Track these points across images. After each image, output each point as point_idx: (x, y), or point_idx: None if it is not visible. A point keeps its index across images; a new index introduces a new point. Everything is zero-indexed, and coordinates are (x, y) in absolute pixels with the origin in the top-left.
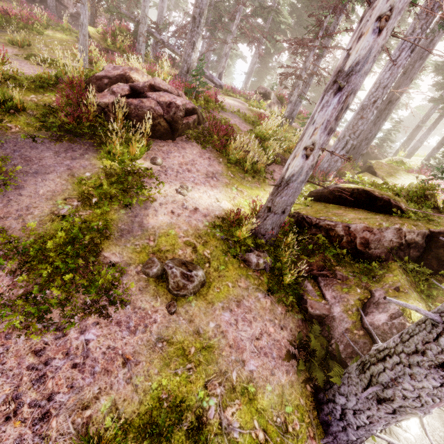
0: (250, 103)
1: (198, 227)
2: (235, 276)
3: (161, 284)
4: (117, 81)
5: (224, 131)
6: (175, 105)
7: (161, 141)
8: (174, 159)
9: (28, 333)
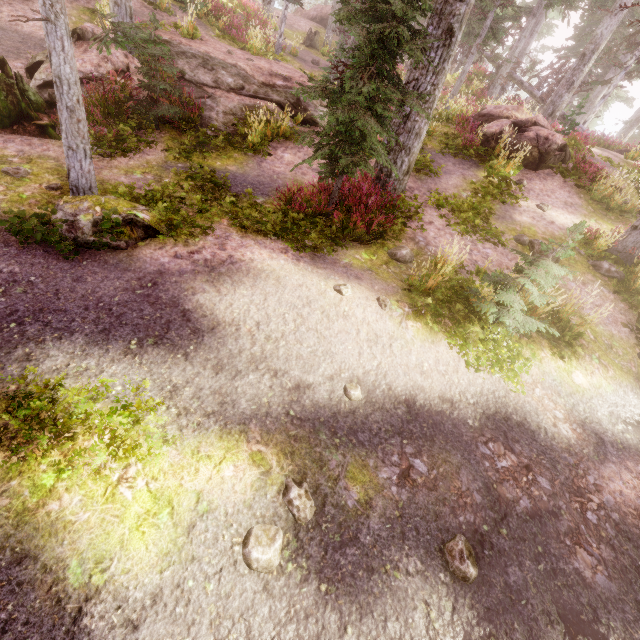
0: (628, 155)
1: (554, 233)
2: (583, 270)
3: (526, 249)
4: (498, 118)
5: (593, 170)
6: (553, 138)
7: (525, 170)
8: (536, 185)
9: (462, 236)
